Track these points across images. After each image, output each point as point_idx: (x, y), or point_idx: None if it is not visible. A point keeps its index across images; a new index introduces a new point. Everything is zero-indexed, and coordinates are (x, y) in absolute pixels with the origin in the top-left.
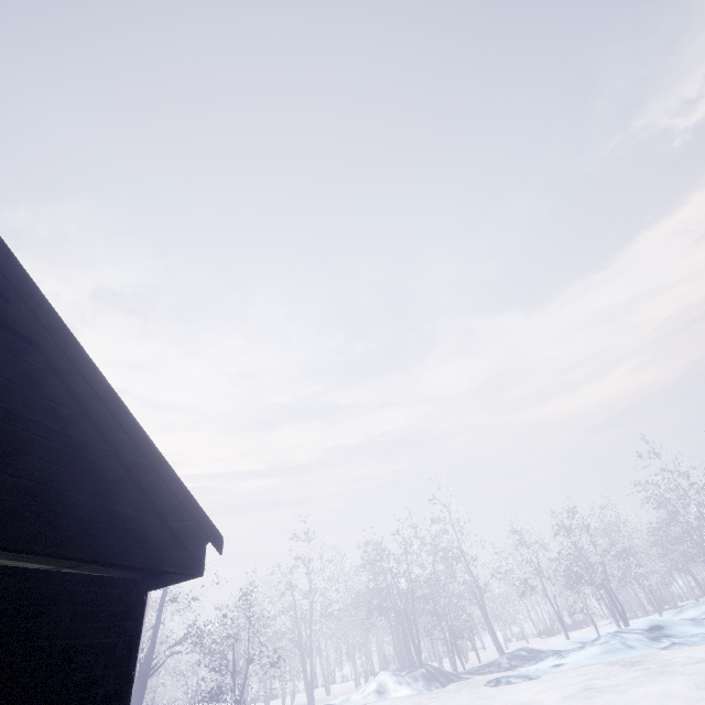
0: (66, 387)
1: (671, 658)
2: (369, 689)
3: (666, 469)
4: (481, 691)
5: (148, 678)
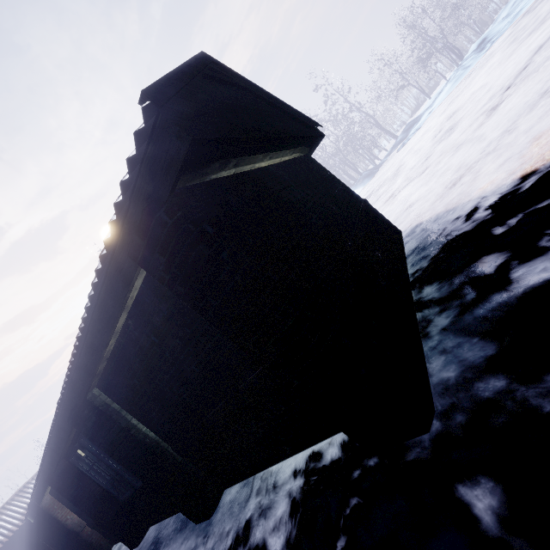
0: (260, 99)
1: (492, 51)
2: None
3: None
4: (397, 154)
5: None
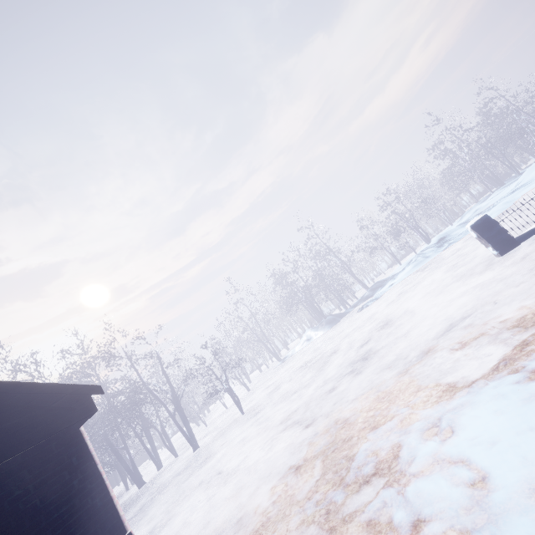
0: None
1: (445, 254)
2: (303, 341)
3: (446, 129)
4: (355, 316)
5: (179, 401)
